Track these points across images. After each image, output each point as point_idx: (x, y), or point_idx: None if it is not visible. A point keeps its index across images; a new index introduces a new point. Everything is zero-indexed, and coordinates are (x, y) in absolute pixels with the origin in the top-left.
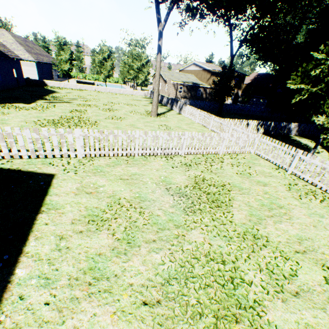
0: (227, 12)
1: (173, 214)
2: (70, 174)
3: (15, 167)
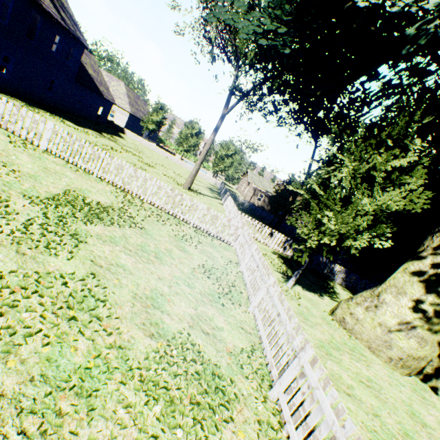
0: (307, 128)
1: (38, 192)
2: (11, 145)
3: None
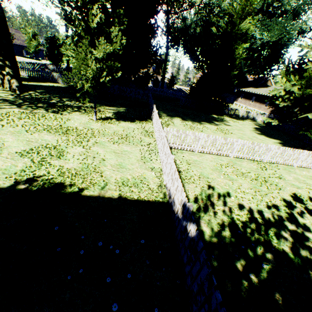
0: None
1: None
2: None
3: None
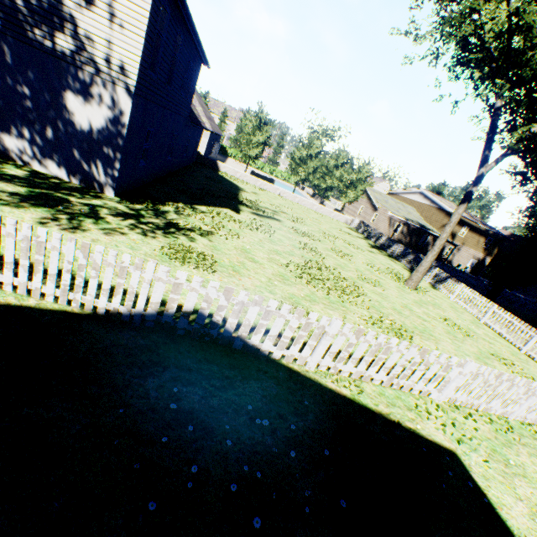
0: None
1: None
2: (474, 456)
3: (381, 409)
